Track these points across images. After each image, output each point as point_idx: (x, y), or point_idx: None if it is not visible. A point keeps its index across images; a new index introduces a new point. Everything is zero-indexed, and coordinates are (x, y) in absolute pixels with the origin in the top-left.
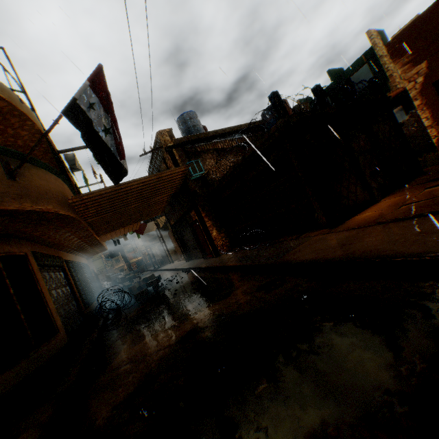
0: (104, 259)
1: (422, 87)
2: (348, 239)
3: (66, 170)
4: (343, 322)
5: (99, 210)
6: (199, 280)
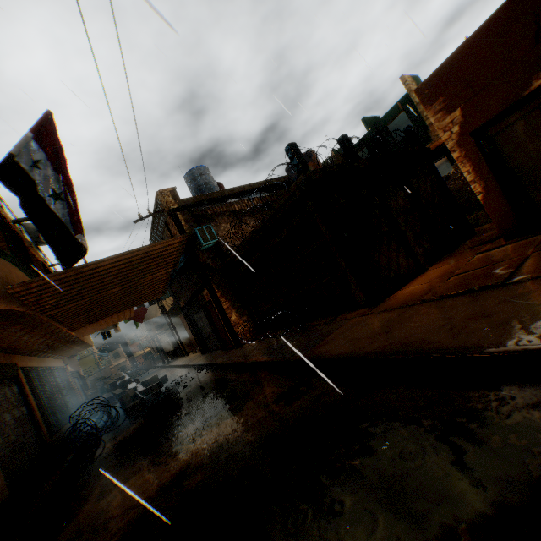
0: (98, 355)
1: (460, 137)
2: (389, 323)
3: (26, 245)
4: (373, 459)
5: (63, 300)
6: (212, 383)
